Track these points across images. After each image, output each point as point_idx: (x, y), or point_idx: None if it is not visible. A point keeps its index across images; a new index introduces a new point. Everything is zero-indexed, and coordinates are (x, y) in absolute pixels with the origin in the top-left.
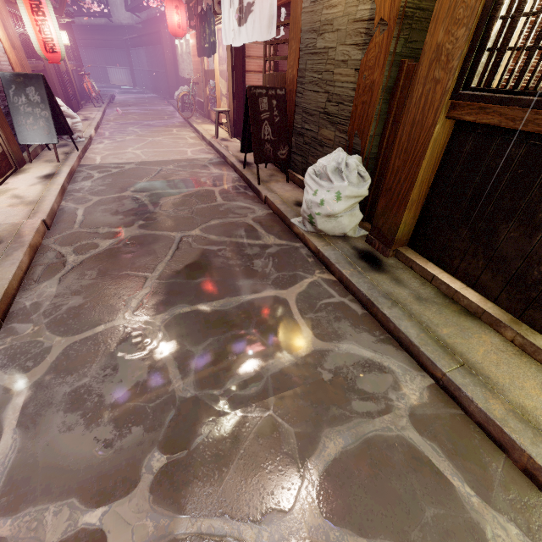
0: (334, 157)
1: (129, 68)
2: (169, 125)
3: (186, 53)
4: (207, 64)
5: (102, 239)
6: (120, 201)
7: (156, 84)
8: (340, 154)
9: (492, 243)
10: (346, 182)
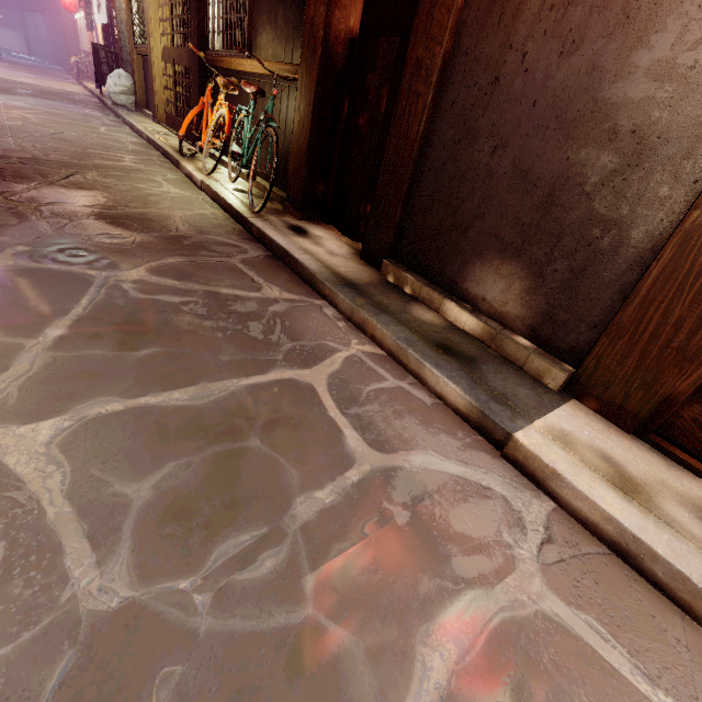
0: (116, 70)
1: (24, 33)
2: (61, 81)
3: (84, 28)
4: (96, 39)
5: (4, 88)
6: (13, 86)
7: (56, 55)
8: (118, 70)
9: (151, 94)
10: (118, 79)
